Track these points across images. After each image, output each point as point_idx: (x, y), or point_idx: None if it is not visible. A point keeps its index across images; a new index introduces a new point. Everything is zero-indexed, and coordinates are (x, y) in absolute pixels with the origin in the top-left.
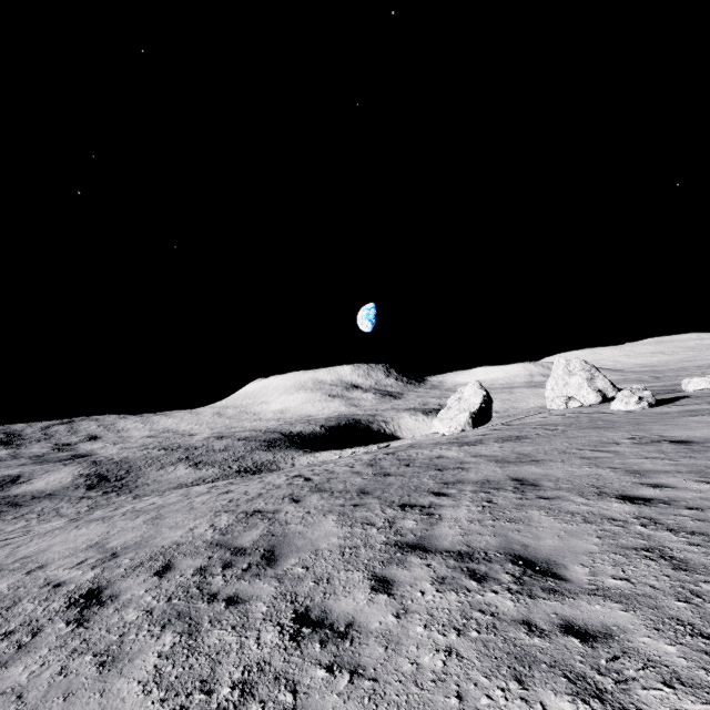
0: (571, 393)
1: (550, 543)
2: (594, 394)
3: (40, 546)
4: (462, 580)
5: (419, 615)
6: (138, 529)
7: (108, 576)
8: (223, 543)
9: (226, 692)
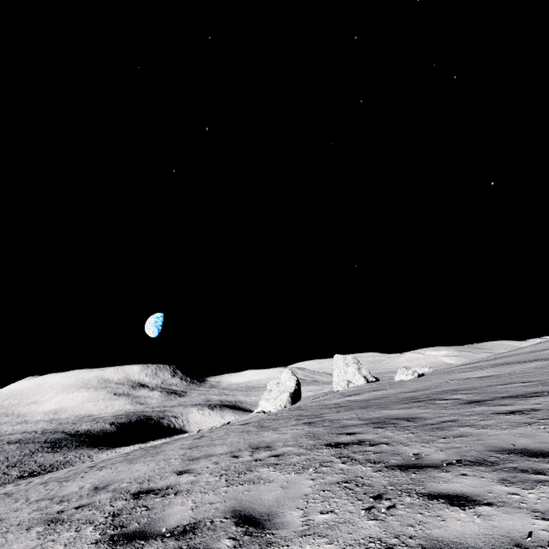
0: (349, 378)
1: (530, 389)
2: (362, 378)
3: (78, 486)
4: (530, 398)
5: (545, 402)
6: (208, 448)
7: (311, 443)
8: (344, 426)
9: (544, 420)
